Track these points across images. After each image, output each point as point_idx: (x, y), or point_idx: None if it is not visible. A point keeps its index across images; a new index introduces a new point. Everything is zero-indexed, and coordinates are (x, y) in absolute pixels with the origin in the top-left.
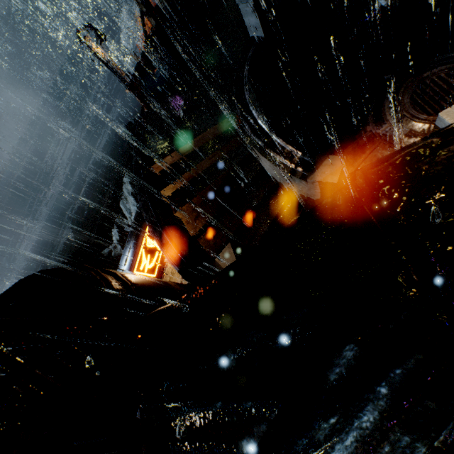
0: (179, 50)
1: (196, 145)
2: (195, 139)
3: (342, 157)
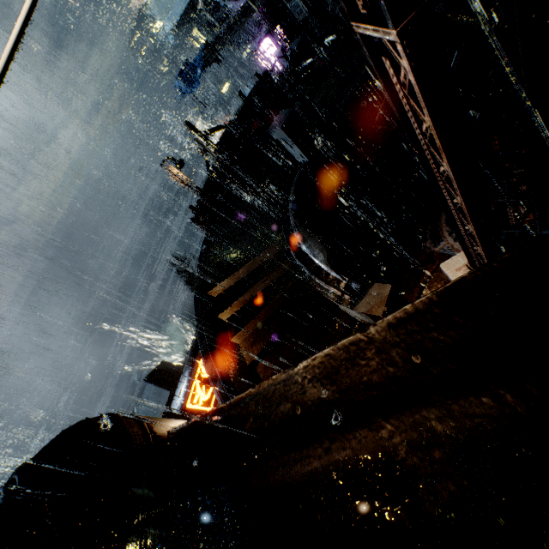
0: (240, 173)
1: (249, 268)
2: (247, 264)
3: (387, 285)
